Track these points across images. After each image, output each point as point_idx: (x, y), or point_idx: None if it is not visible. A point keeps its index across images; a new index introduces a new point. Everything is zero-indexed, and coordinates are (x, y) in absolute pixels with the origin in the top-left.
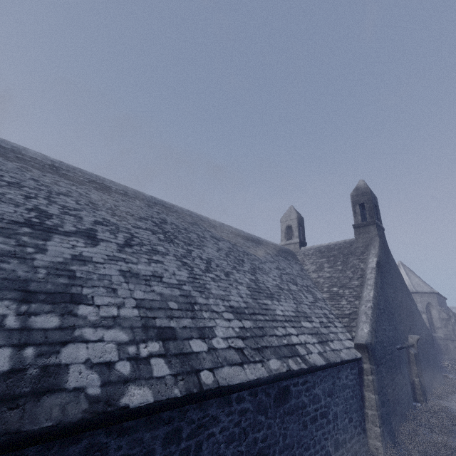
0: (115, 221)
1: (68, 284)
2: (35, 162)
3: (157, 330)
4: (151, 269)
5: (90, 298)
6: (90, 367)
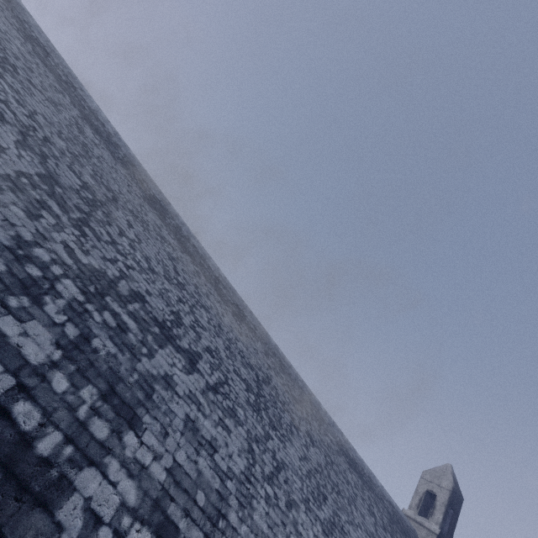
0: (224, 355)
1: (140, 401)
2: (209, 270)
3: (162, 518)
4: (213, 433)
5: (143, 428)
6: (85, 508)
